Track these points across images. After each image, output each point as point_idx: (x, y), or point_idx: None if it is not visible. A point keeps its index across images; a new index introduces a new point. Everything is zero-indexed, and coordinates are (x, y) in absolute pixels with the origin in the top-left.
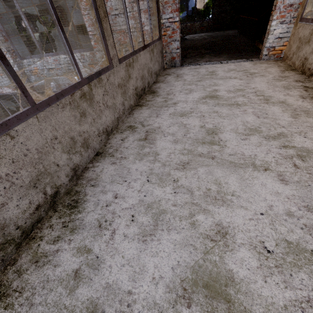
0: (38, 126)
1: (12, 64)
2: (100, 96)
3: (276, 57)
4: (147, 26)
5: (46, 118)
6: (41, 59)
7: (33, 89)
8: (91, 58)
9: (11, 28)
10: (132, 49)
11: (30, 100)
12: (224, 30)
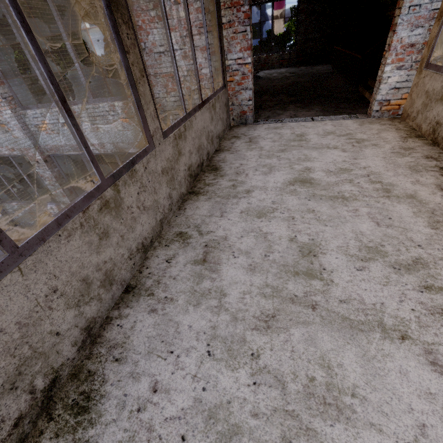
0: (22, 282)
1: (10, 116)
2: (134, 197)
3: (391, 114)
4: (206, 69)
5: (37, 264)
6: (53, 110)
7: (39, 151)
8: (124, 110)
9: (14, 56)
10: (183, 111)
11: (7, 244)
12: (313, 65)
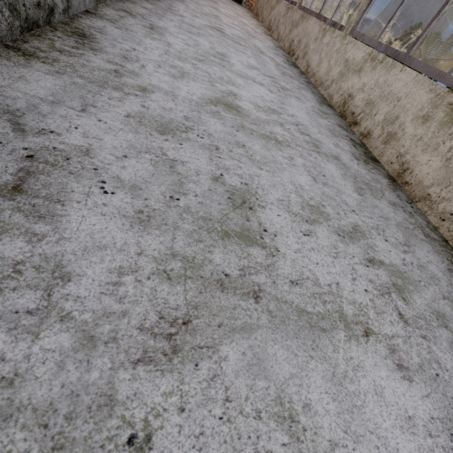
0: None
1: None
2: None
3: (249, 8)
4: None
5: None
6: None
7: None
8: None
9: None
10: None
11: None
12: None
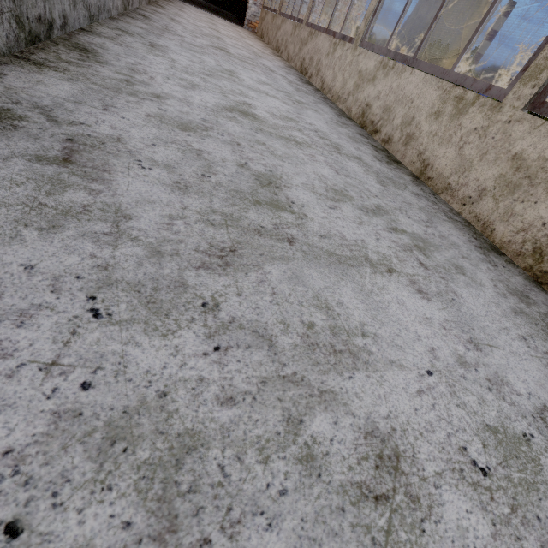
0: None
1: None
2: None
3: (252, 30)
4: None
5: None
6: None
7: None
8: None
9: None
10: None
11: None
12: (220, 8)
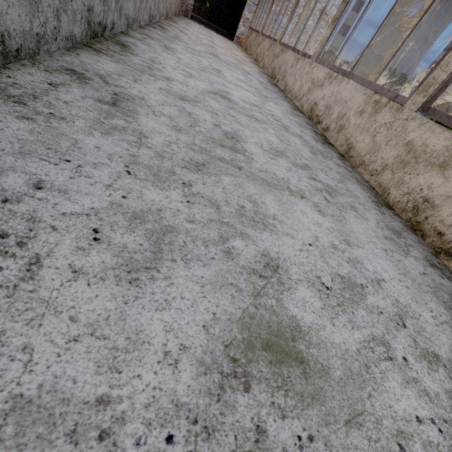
0: None
1: None
2: None
3: (240, 44)
4: None
5: None
6: None
7: None
8: None
9: None
10: None
11: None
12: (217, 26)
